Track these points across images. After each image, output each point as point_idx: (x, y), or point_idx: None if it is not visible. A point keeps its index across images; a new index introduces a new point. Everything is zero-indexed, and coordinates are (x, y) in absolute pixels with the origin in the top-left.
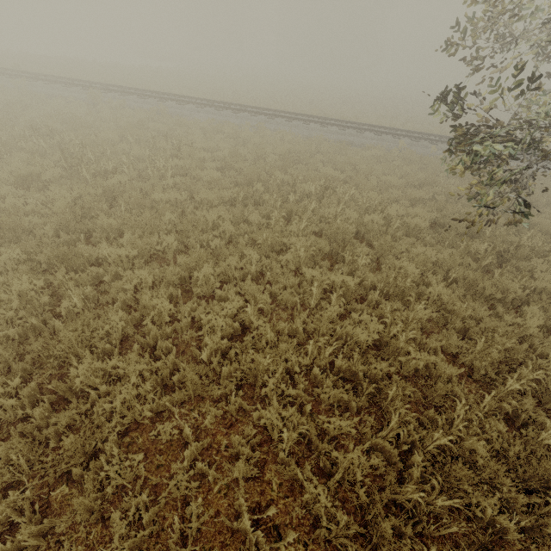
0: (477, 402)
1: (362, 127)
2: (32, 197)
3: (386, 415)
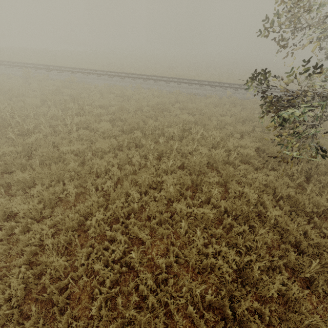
0: (324, 324)
1: (203, 83)
2: None
3: None
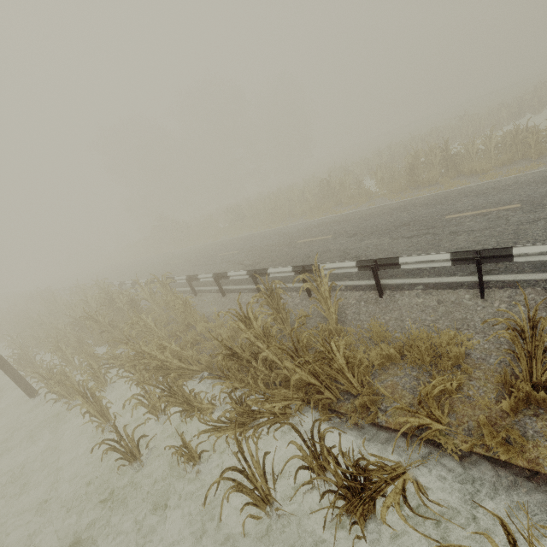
0: None
1: None
2: None
3: None
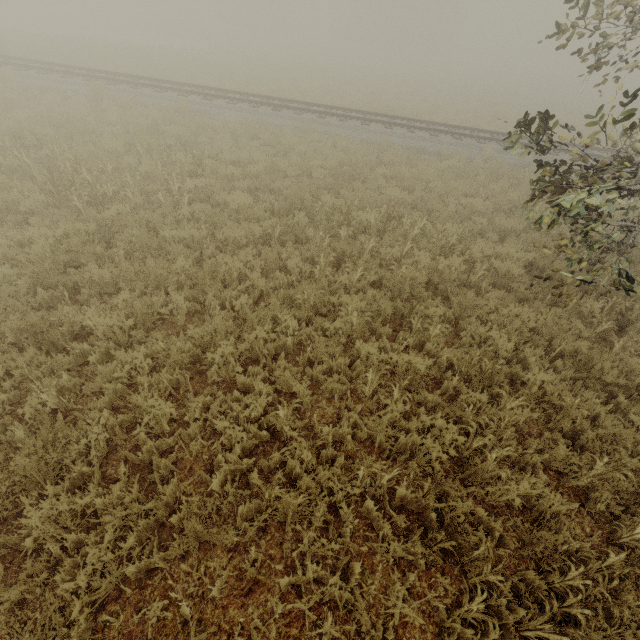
0: (596, 557)
1: (437, 129)
2: (6, 235)
3: (466, 571)
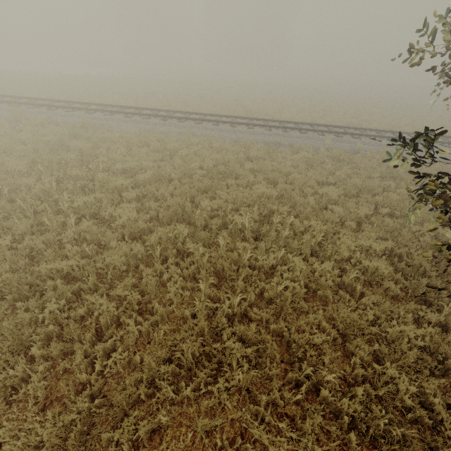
0: None
1: (287, 126)
2: None
3: None
